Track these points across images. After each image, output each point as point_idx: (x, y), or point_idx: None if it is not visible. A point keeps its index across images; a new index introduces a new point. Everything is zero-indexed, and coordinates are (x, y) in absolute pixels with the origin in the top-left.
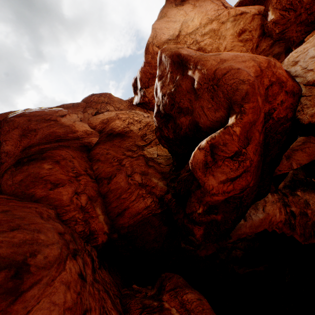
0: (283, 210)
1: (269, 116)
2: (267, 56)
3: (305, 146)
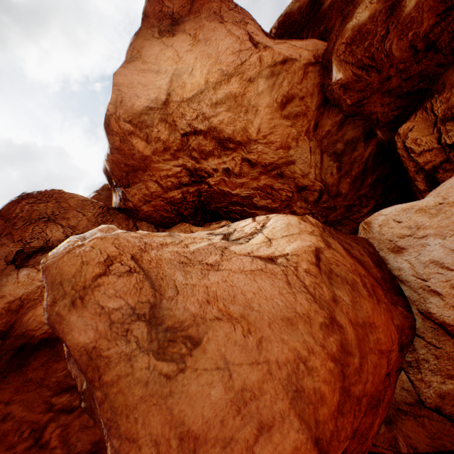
0: None
1: None
2: (334, 144)
3: (422, 413)
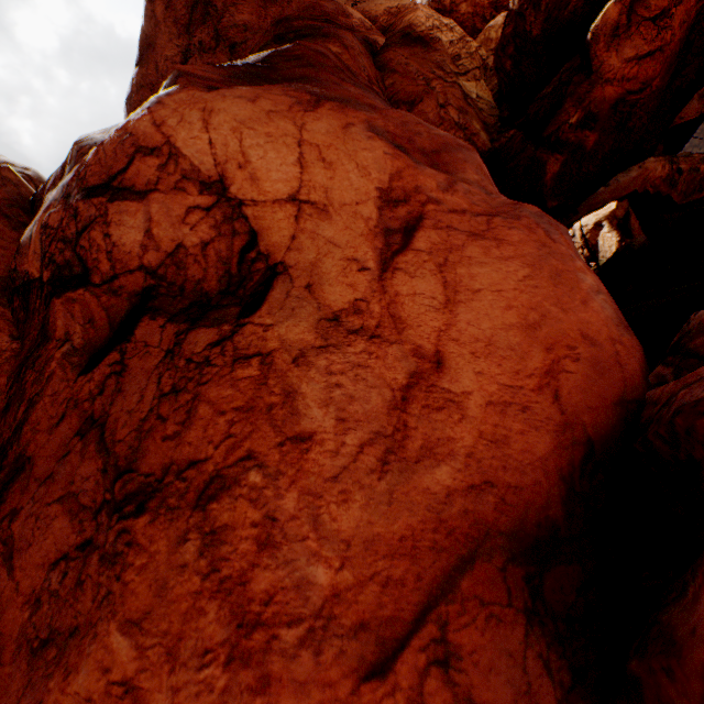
0: (668, 167)
1: None
2: None
3: None
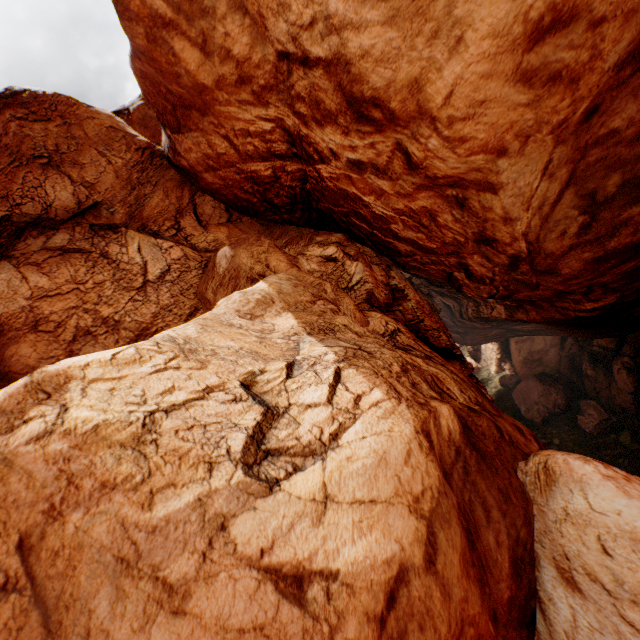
0: None
1: None
2: (607, 171)
3: None
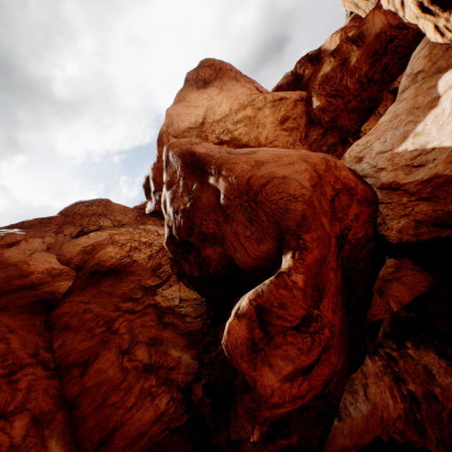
0: (397, 391)
1: (344, 239)
2: (320, 147)
3: (401, 274)
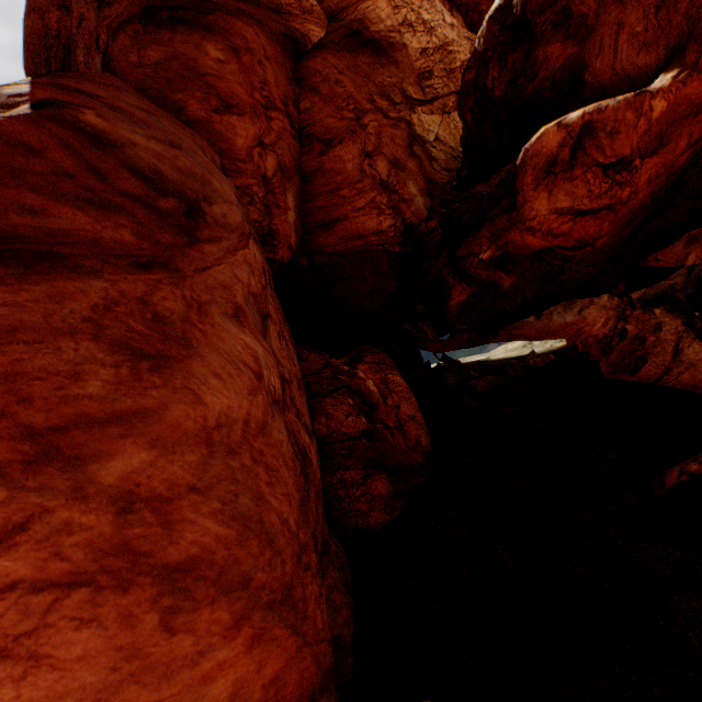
0: (612, 324)
1: None
2: None
3: None
